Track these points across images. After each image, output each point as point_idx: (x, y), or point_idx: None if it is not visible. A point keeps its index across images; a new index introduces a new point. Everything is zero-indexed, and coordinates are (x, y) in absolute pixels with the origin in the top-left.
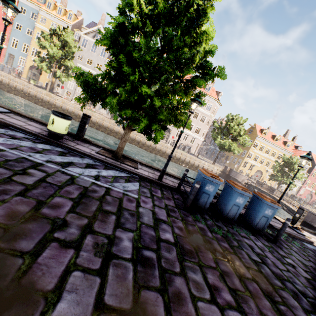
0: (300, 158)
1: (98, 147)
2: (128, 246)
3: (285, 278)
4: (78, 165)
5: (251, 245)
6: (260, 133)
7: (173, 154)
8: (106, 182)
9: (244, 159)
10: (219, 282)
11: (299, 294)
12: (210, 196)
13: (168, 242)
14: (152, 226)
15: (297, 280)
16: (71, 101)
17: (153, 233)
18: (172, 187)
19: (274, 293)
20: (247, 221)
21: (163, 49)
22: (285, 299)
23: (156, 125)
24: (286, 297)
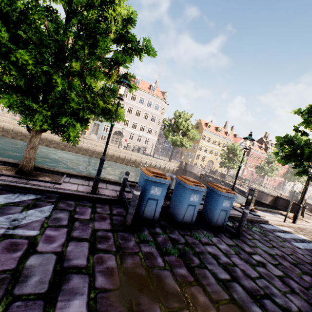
0: (244, 140)
1: None
2: None
3: (262, 292)
4: None
5: (215, 254)
6: (205, 126)
7: (128, 157)
8: None
9: (196, 152)
10: None
11: None
12: (158, 202)
13: None
14: (44, 294)
15: (273, 287)
16: None
17: None
18: (112, 198)
19: None
20: (207, 220)
21: (68, 17)
22: None
23: (67, 117)
24: None
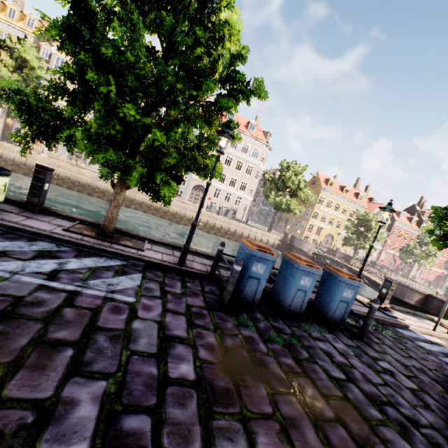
0: (381, 210)
1: (73, 220)
2: (88, 416)
3: (384, 399)
4: (16, 255)
5: (328, 352)
6: (325, 184)
7: (211, 222)
8: (72, 281)
9: (309, 221)
10: (279, 446)
11: (408, 424)
12: (260, 282)
13: (183, 383)
14: (155, 354)
15: (400, 397)
16: (42, 154)
17: (153, 369)
18: (202, 273)
19: (372, 436)
20: (320, 312)
21: (165, 53)
22: (390, 445)
23: (162, 175)
24: (391, 439)
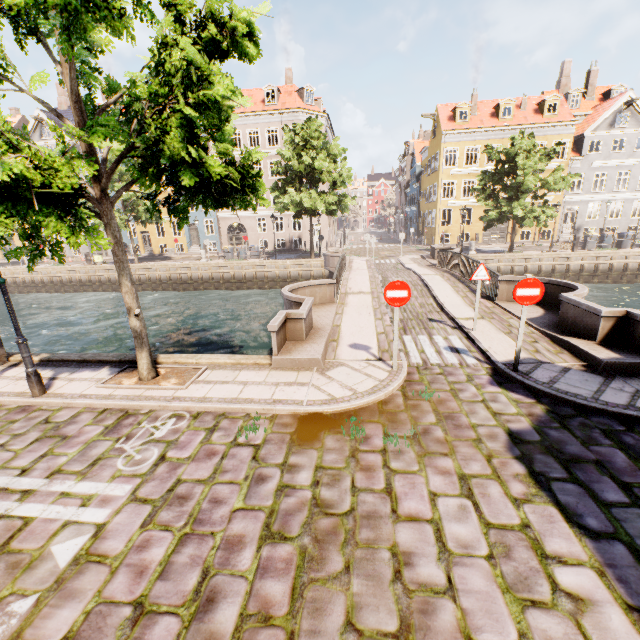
0: None
1: None
2: None
3: None
4: None
5: None
6: (452, 121)
7: (217, 275)
8: None
9: (438, 206)
10: None
11: None
12: None
13: None
14: None
15: None
16: (25, 266)
17: None
18: None
19: None
20: None
21: None
22: None
23: None
24: None
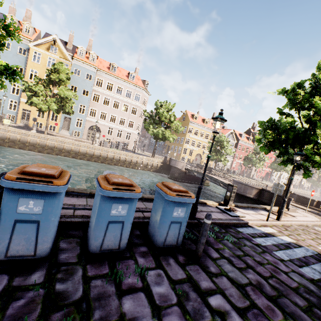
0: (213, 120)
1: None
2: None
3: None
4: None
5: (132, 318)
6: (192, 118)
7: (104, 155)
8: None
9: (183, 146)
10: None
11: None
12: (40, 225)
13: None
14: None
15: None
16: None
17: None
18: None
19: None
20: (152, 238)
21: None
22: None
23: None
24: None
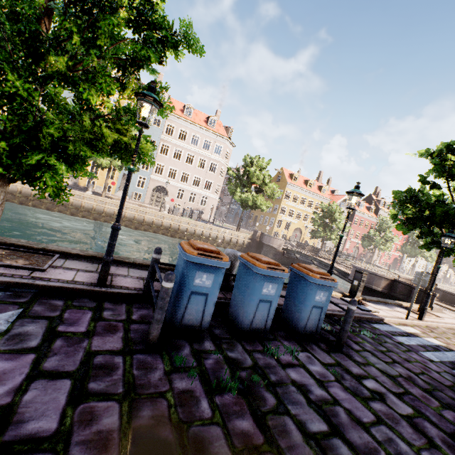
0: (348, 195)
1: None
2: None
3: (382, 453)
4: None
5: (302, 384)
6: (290, 178)
7: (175, 225)
8: None
9: (277, 217)
10: None
11: None
12: (208, 298)
13: None
14: None
15: (400, 439)
16: None
17: None
18: (134, 293)
19: None
20: (290, 323)
21: None
22: None
23: (41, 153)
24: None
